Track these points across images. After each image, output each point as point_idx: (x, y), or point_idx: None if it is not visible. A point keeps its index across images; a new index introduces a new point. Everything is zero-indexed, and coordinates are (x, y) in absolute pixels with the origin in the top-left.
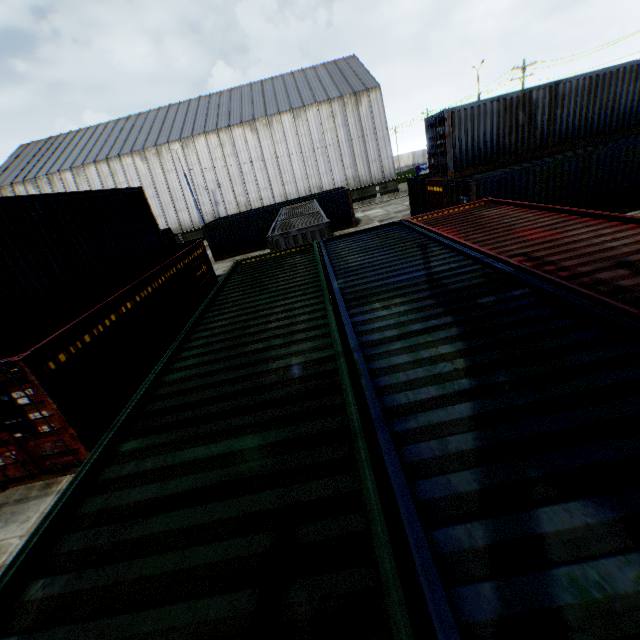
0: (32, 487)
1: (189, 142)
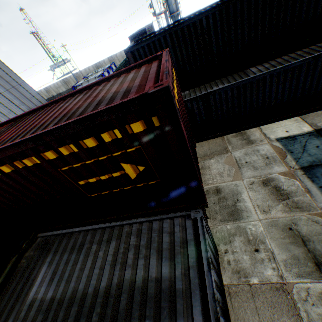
0: None
1: None
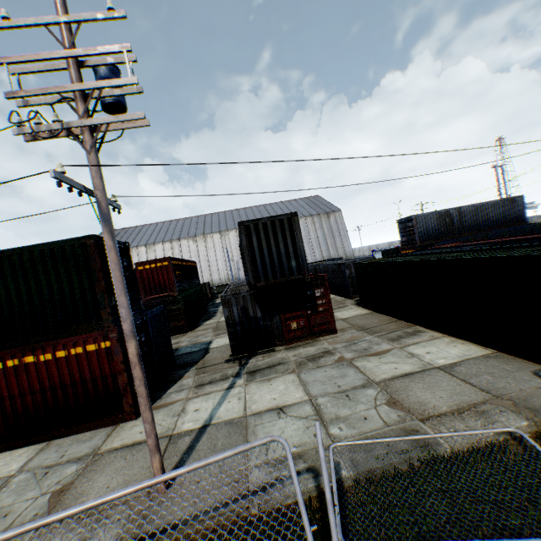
0: (305, 342)
1: (225, 233)
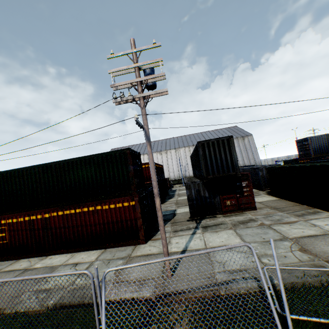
0: (235, 213)
1: (178, 149)
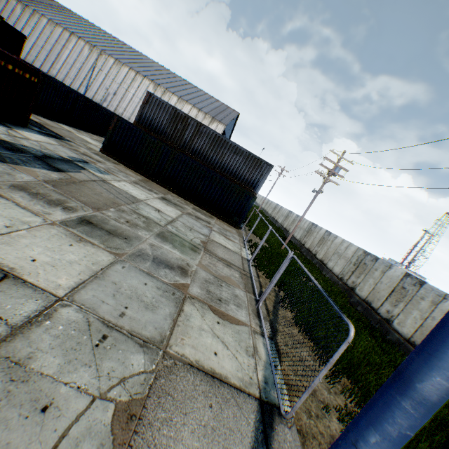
0: None
1: (120, 64)
